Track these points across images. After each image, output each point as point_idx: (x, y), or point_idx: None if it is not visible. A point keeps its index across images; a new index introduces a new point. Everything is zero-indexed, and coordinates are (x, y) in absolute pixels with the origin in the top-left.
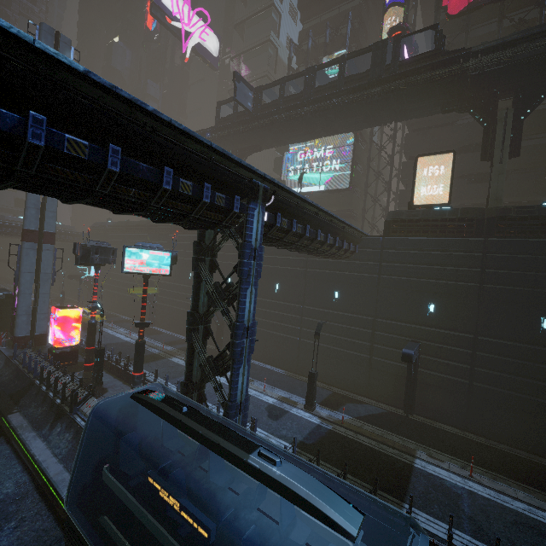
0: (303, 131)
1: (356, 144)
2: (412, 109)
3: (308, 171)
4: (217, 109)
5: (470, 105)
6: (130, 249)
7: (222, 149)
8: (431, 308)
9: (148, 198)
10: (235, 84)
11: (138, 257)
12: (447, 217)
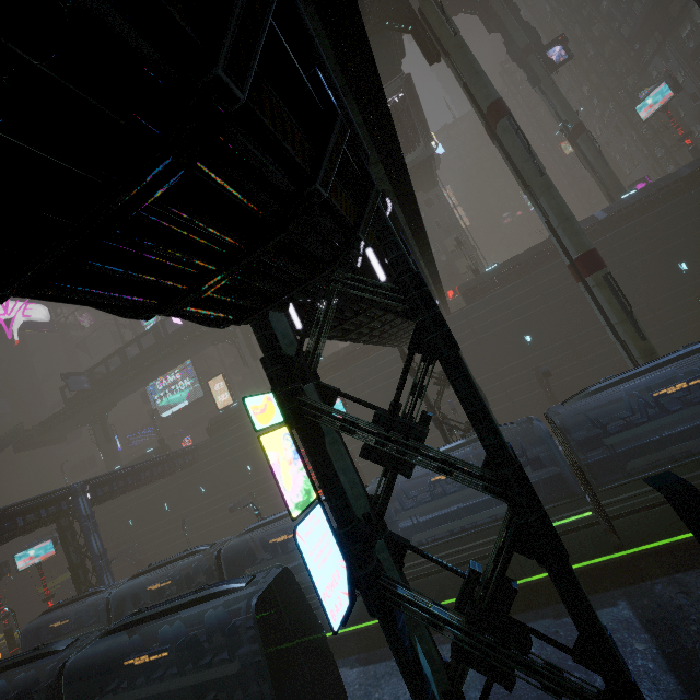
0: (140, 382)
1: (194, 362)
2: (199, 348)
3: (171, 395)
4: (62, 393)
5: (224, 339)
6: (18, 555)
7: (42, 494)
8: (249, 468)
9: (15, 533)
10: (66, 382)
11: (27, 556)
12: (232, 413)
